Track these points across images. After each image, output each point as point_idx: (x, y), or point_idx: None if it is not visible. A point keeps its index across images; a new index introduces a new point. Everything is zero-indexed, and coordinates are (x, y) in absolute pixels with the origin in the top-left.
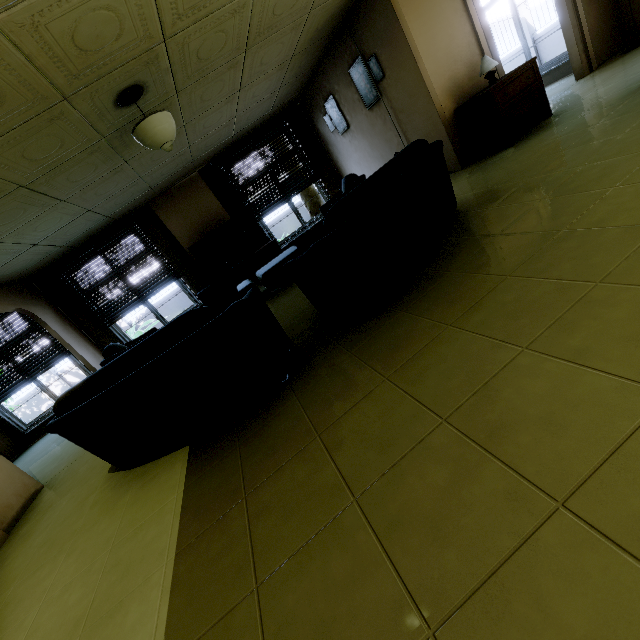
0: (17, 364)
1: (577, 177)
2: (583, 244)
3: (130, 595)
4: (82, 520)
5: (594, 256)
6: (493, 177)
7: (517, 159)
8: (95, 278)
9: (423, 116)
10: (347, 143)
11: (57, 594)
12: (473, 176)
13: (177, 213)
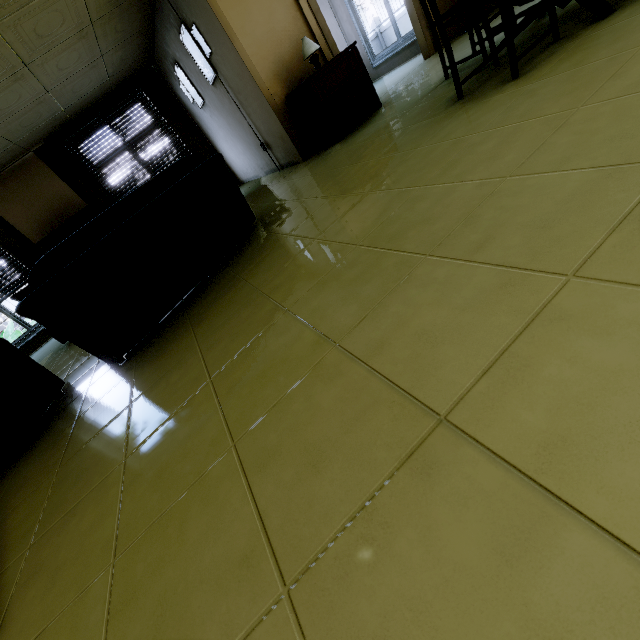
0: None
1: (319, 212)
2: (248, 317)
3: None
4: None
5: (238, 339)
6: (302, 184)
7: (327, 164)
8: None
9: (257, 101)
10: (209, 118)
11: None
12: (299, 176)
13: (16, 203)
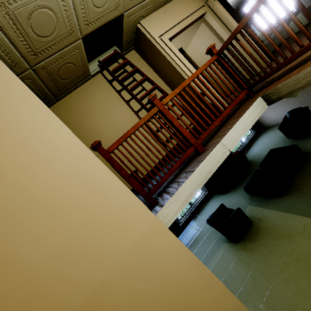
0: None
1: None
2: None
3: None
4: None
5: None
6: None
7: None
8: None
9: None
10: None
11: None
12: None
13: None
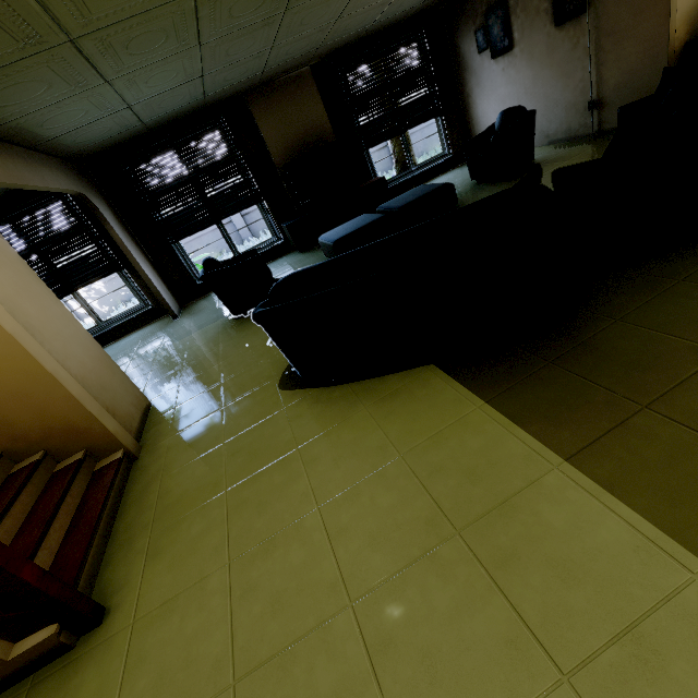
0: (56, 268)
1: None
2: None
3: (517, 496)
4: (290, 432)
5: None
6: None
7: None
8: (164, 179)
9: (642, 44)
10: (497, 71)
11: (340, 497)
12: None
13: (276, 116)
